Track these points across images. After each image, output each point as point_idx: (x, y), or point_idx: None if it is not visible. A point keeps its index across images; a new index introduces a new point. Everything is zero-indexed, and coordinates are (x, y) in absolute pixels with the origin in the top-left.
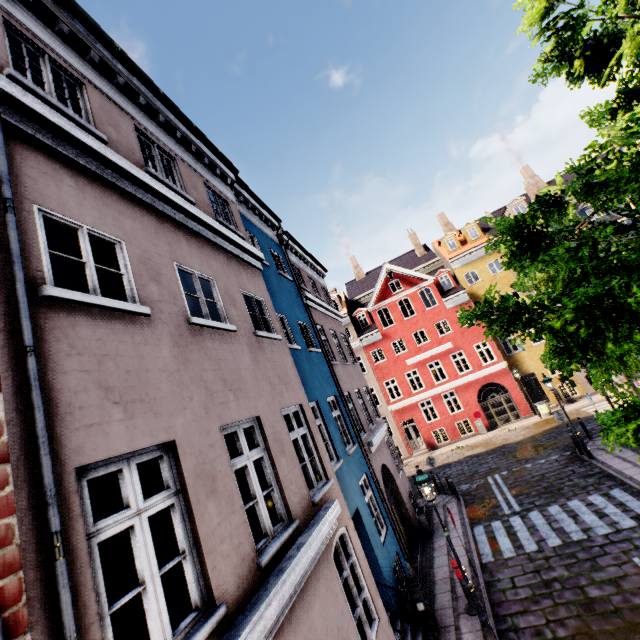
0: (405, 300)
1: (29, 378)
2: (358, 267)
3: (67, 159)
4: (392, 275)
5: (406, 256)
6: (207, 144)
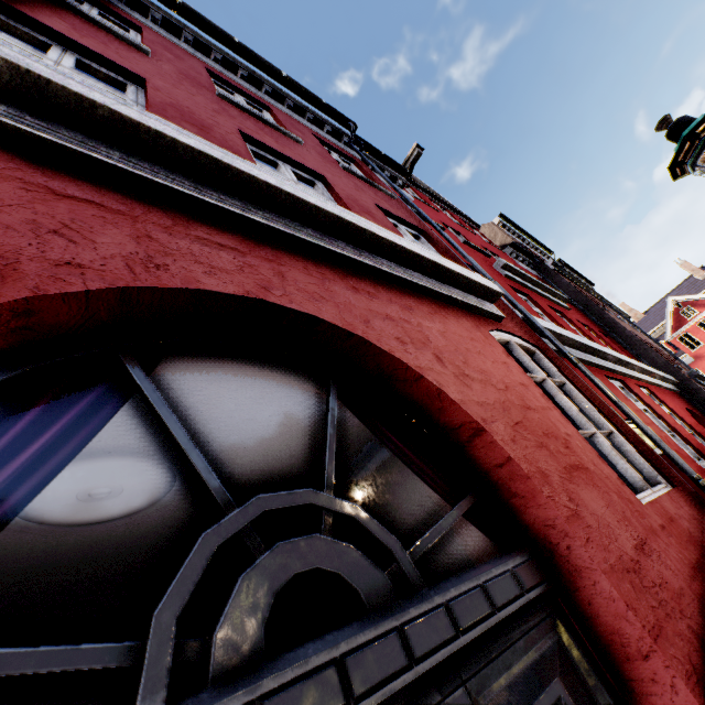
0: (701, 323)
1: (650, 338)
2: (632, 310)
3: (603, 303)
4: (679, 305)
5: (684, 284)
6: (587, 281)
